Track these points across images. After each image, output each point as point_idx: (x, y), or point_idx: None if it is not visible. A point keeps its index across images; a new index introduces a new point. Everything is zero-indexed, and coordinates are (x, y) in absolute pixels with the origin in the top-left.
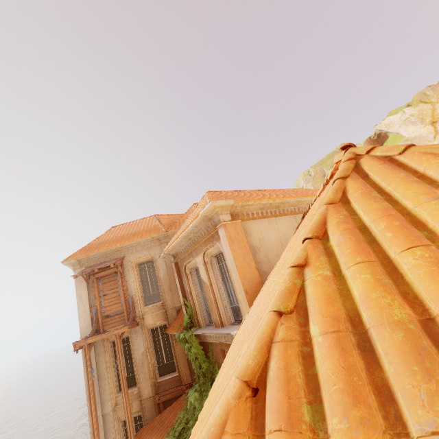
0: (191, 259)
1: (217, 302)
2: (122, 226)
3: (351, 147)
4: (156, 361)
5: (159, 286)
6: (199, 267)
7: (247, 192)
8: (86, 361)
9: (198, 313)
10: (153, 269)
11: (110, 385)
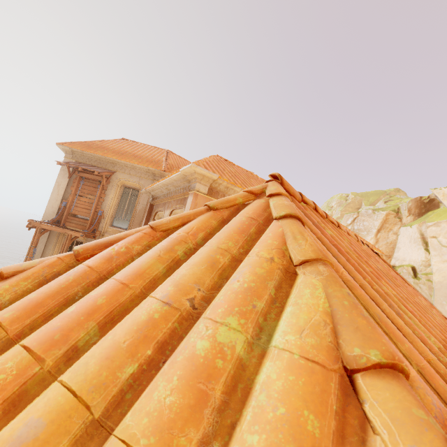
0: (162, 209)
1: None
2: (132, 142)
3: (277, 180)
4: None
5: (132, 216)
6: None
7: (255, 178)
8: (33, 241)
9: None
10: (135, 199)
11: None
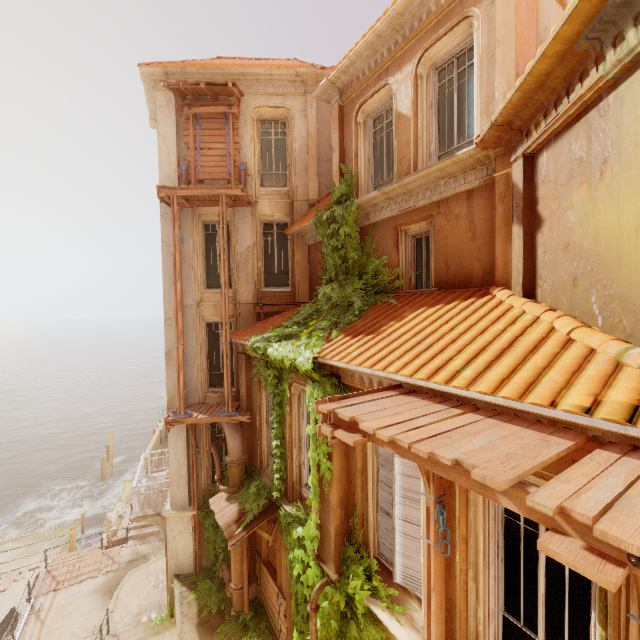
0: (382, 83)
1: (417, 146)
2: (236, 59)
3: None
4: (264, 266)
5: (289, 163)
6: (398, 90)
7: None
8: (173, 219)
9: (360, 188)
10: (284, 137)
11: (196, 276)
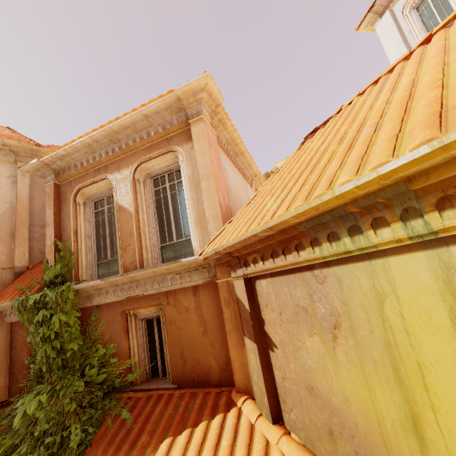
0: (102, 177)
1: (140, 237)
2: None
3: None
4: None
5: None
6: (118, 186)
7: None
8: None
9: (81, 265)
10: None
11: None
